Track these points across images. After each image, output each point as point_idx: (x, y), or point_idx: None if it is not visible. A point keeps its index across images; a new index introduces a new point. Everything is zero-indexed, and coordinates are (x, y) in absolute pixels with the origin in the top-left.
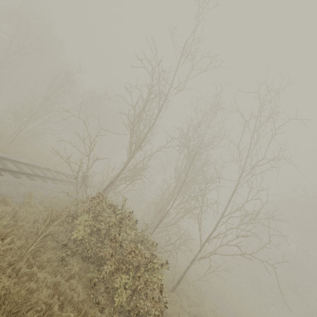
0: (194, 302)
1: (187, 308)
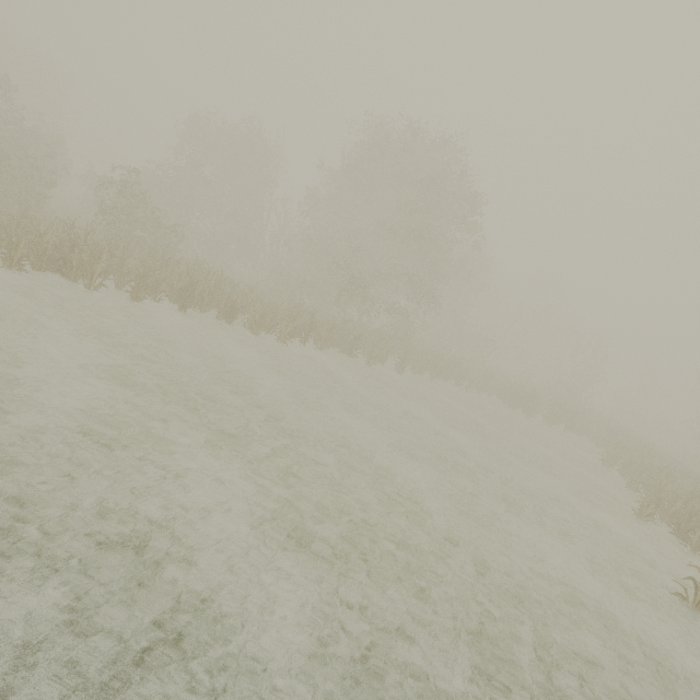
0: None
1: None
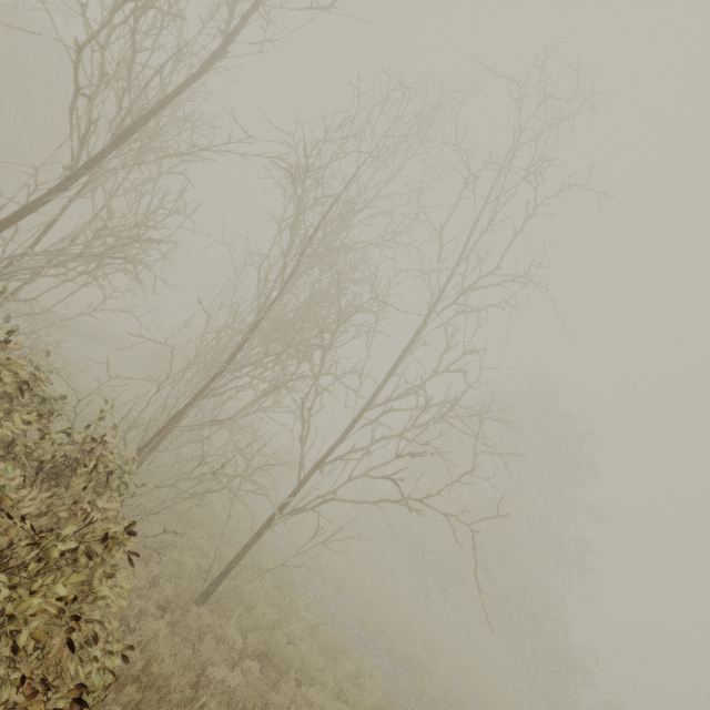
0: (263, 621)
1: (239, 641)
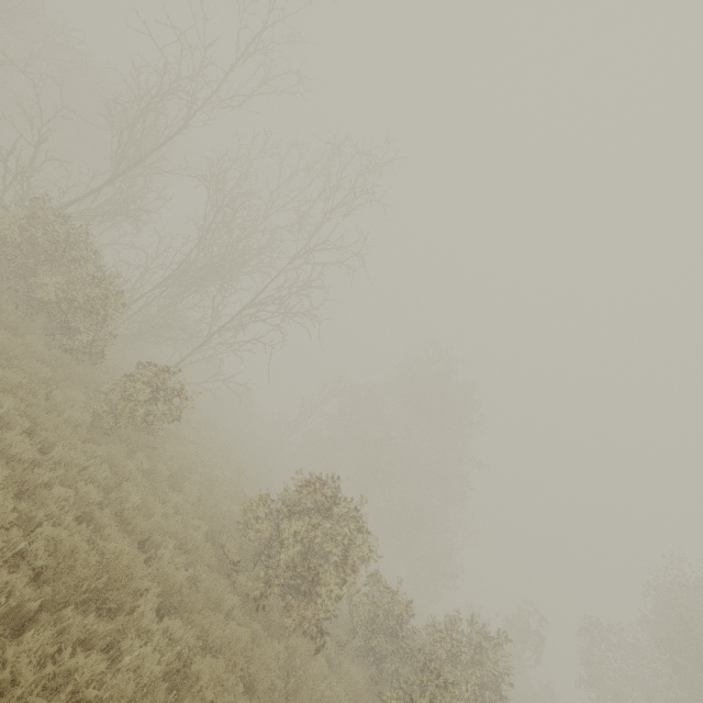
0: (185, 413)
1: None
